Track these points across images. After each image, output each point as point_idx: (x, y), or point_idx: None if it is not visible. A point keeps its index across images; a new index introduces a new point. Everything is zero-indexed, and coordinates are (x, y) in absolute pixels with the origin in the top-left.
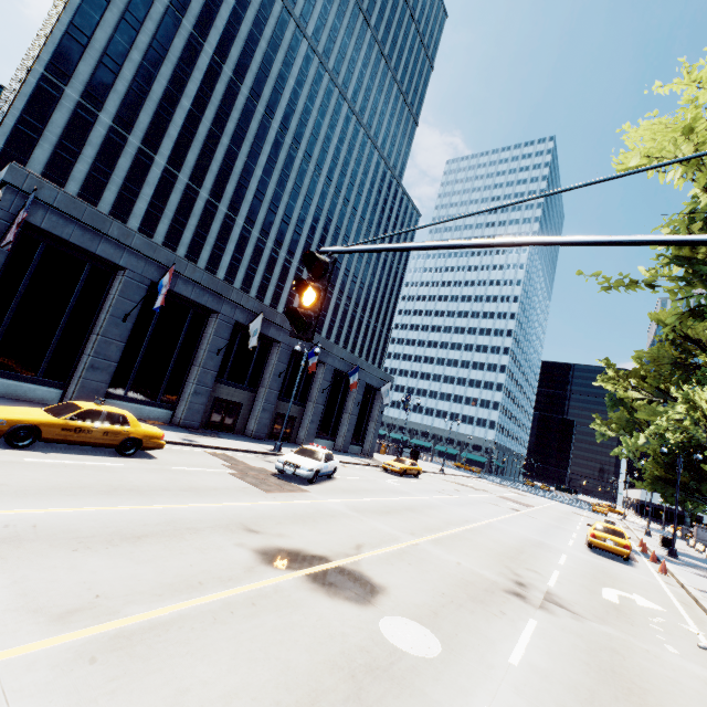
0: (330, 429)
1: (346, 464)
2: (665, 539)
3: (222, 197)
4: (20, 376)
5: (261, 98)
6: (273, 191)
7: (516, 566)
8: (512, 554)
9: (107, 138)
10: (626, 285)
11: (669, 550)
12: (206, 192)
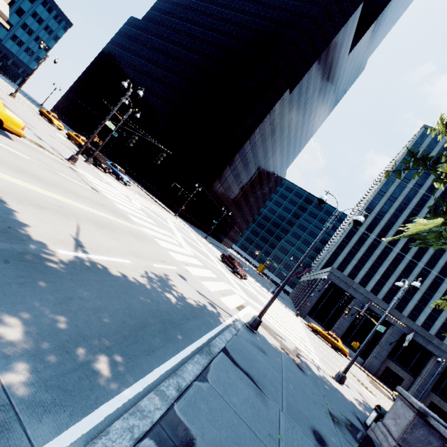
0: None
1: None
2: None
3: (434, 266)
4: (319, 322)
5: None
6: None
7: None
8: None
9: (372, 243)
10: None
11: None
12: (422, 263)
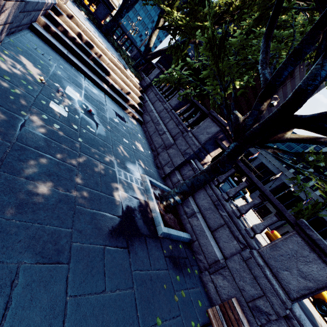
0: None
1: None
2: None
3: None
4: None
5: None
6: None
7: None
8: None
9: None
10: None
11: None
12: None
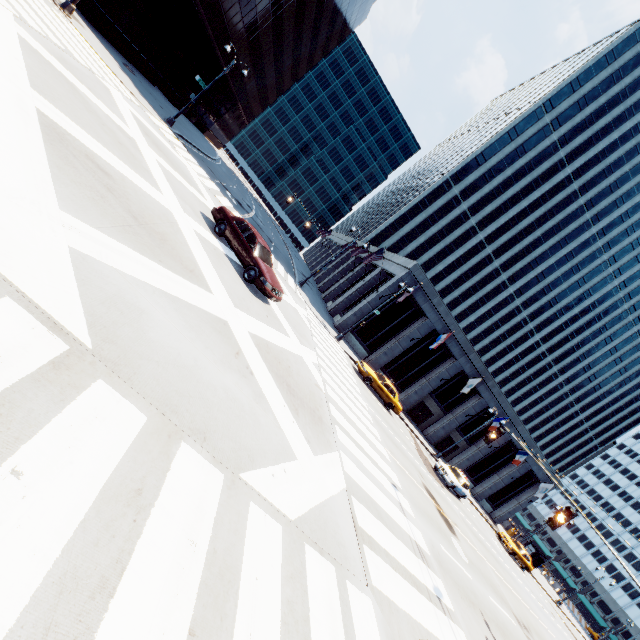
0: (477, 475)
1: (472, 504)
2: None
3: (508, 269)
4: (361, 341)
5: (593, 208)
6: (555, 277)
7: (535, 634)
8: (541, 637)
9: (458, 217)
10: None
11: None
12: (498, 262)
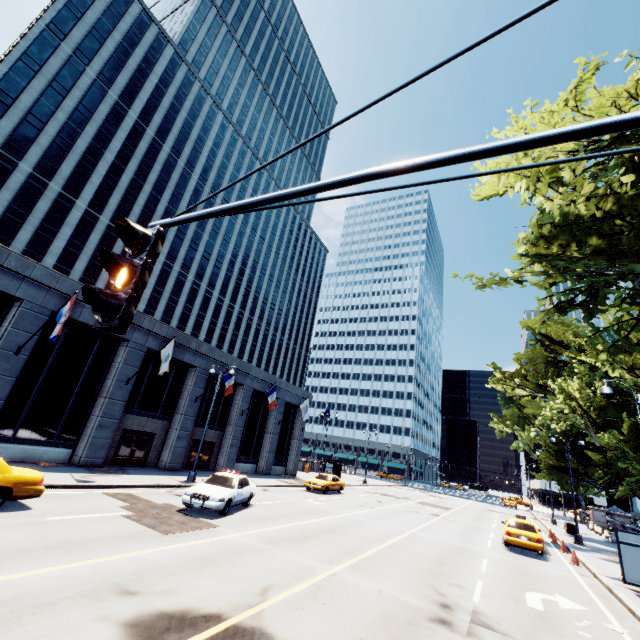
0: (252, 451)
1: (267, 487)
2: (569, 526)
3: None
4: None
5: (182, 155)
6: (194, 231)
7: (440, 582)
8: (434, 567)
9: (26, 184)
10: (497, 280)
11: (575, 537)
12: None
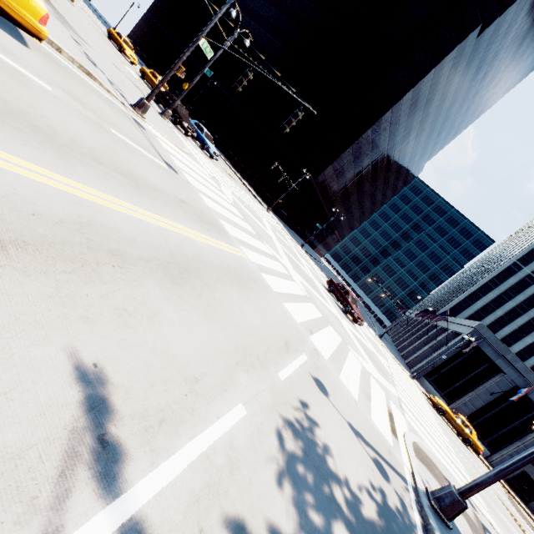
0: None
1: None
2: None
3: None
4: (437, 389)
5: None
6: None
7: None
8: None
9: None
10: None
11: None
12: None
